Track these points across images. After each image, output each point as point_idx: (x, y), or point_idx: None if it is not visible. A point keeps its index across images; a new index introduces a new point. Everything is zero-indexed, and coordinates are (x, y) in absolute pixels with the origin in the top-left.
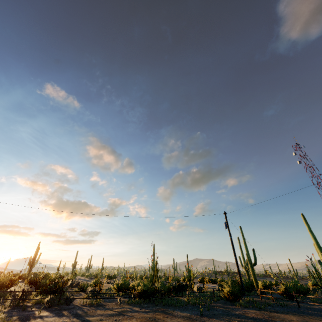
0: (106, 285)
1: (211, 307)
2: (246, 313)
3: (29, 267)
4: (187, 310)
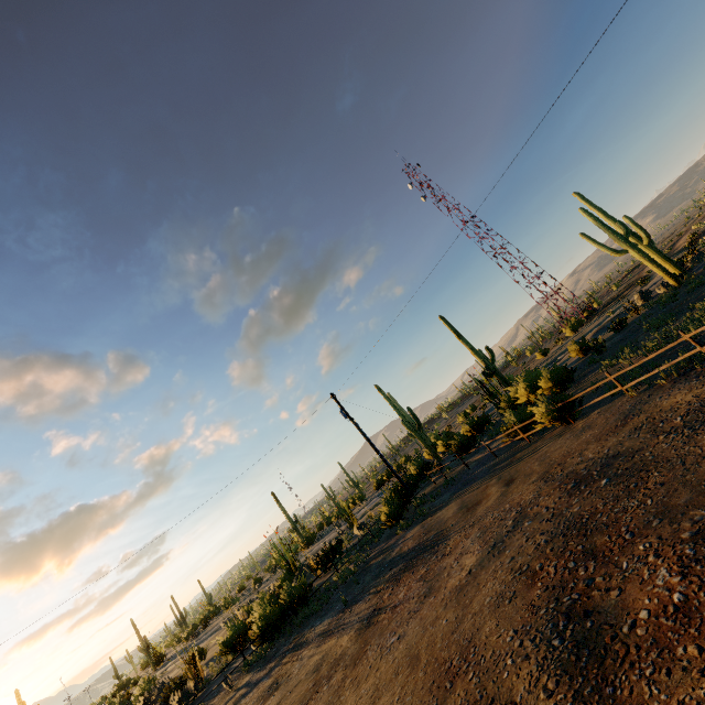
0: (222, 636)
1: (367, 567)
2: (403, 547)
3: None
4: (331, 609)
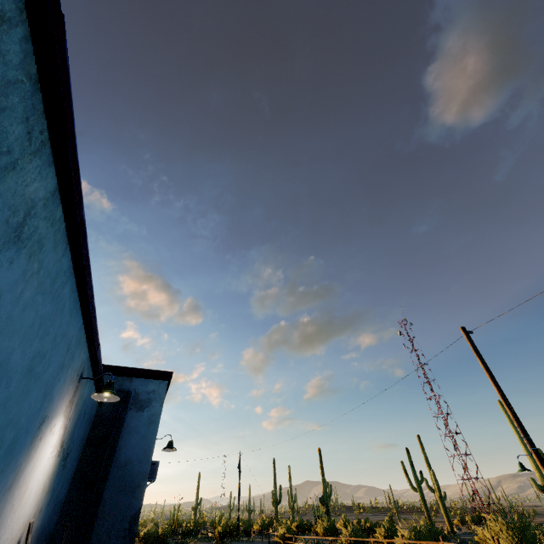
0: None
1: None
2: None
3: None
4: None
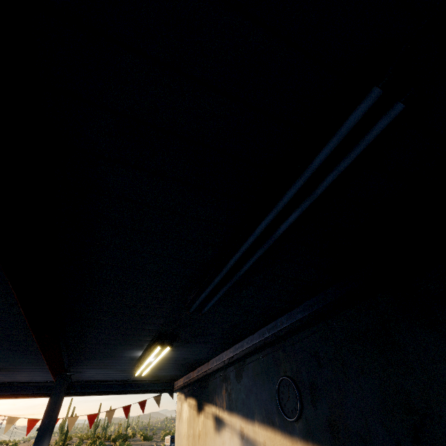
0: None
1: None
2: None
3: (60, 435)
4: None
